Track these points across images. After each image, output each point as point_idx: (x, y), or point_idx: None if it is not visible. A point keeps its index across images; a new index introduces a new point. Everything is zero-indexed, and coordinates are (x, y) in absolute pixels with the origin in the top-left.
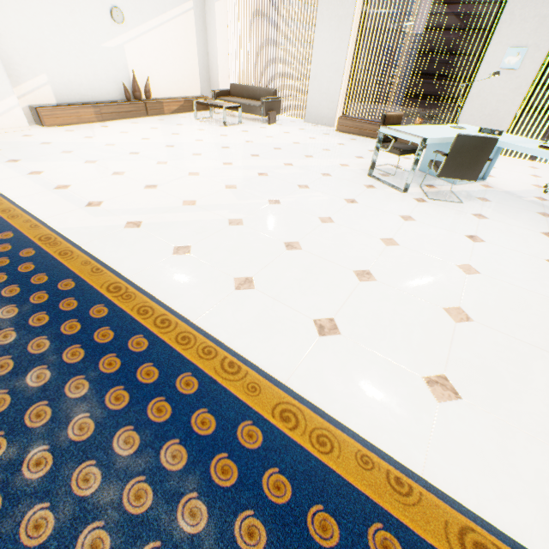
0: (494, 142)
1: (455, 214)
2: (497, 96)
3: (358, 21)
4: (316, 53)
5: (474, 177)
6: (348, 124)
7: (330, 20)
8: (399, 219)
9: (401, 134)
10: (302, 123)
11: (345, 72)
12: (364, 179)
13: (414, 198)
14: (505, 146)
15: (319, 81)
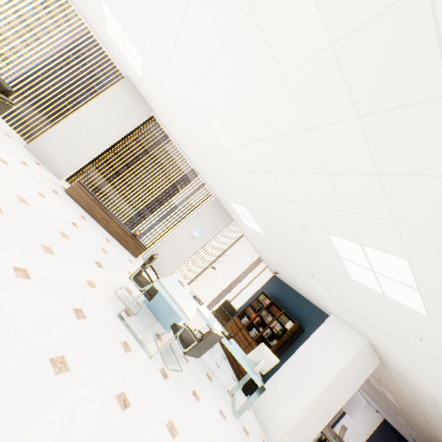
0: (221, 338)
1: (188, 399)
2: (183, 247)
3: (134, 129)
4: (88, 111)
5: (200, 356)
6: (83, 195)
7: (117, 106)
8: (169, 435)
9: (175, 303)
10: (23, 149)
11: (103, 149)
12: (118, 326)
13: (161, 369)
14: (209, 323)
15: (73, 132)
